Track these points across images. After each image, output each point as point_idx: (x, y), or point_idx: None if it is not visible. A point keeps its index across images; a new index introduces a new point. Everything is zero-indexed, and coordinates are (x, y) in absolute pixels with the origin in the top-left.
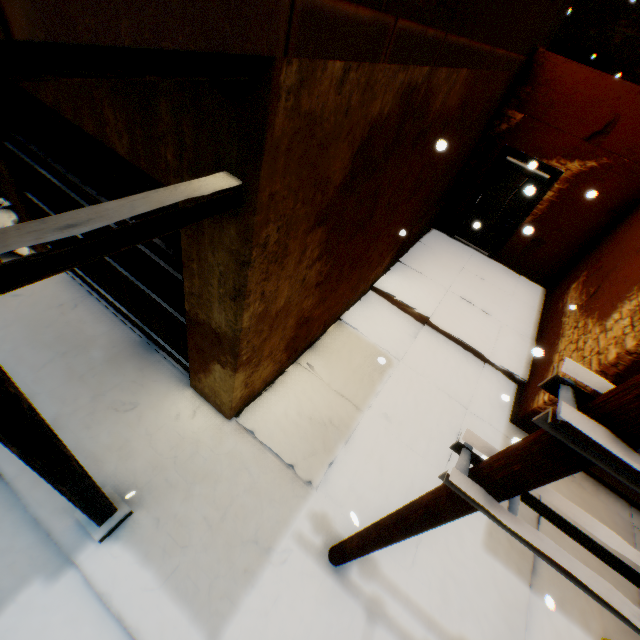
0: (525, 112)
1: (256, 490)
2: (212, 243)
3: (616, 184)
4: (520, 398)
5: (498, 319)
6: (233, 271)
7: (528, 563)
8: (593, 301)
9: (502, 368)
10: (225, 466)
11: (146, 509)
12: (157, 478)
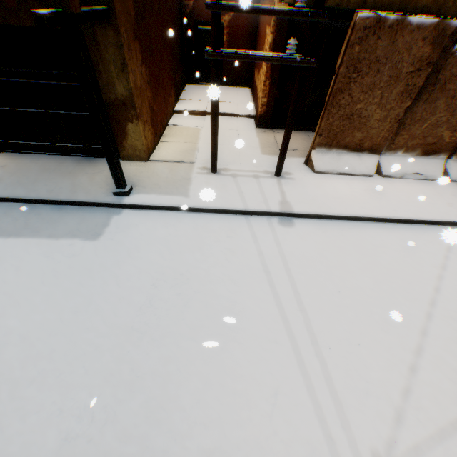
0: (192, 0)
1: (173, 170)
2: (105, 47)
3: (246, 20)
4: (256, 120)
5: (235, 102)
6: (118, 55)
7: (278, 152)
8: (259, 67)
9: (245, 115)
10: (156, 170)
11: (137, 187)
12: (133, 180)
